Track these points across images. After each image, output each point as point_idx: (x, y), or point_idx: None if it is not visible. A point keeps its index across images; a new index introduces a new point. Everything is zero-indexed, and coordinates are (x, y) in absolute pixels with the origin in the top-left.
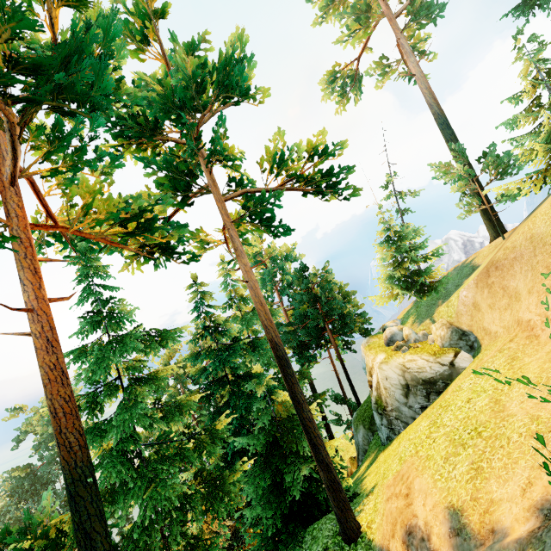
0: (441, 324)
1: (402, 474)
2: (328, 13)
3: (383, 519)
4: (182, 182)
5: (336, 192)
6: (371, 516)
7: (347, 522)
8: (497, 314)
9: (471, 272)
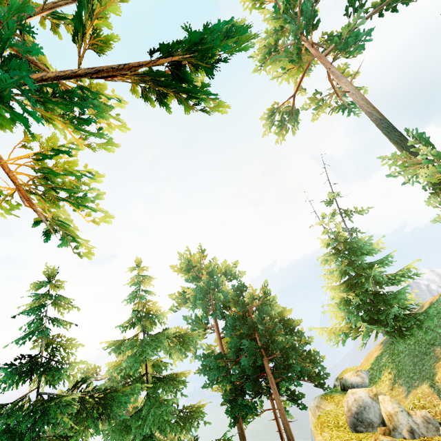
0: None
1: None
2: (266, 63)
3: None
4: None
5: (207, 67)
6: None
7: None
8: None
9: None
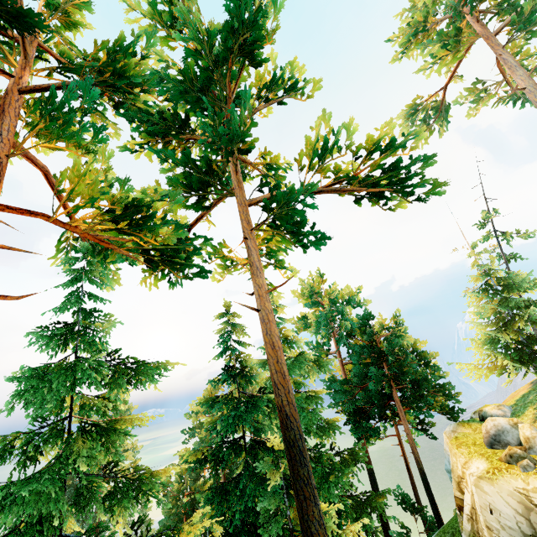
0: None
1: None
2: (409, 48)
3: None
4: (193, 175)
5: (404, 193)
6: None
7: None
8: None
9: None
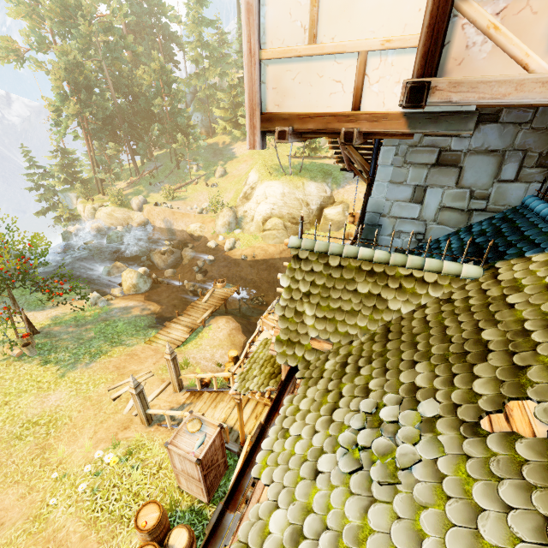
0: None
1: None
2: None
3: None
4: None
5: None
6: None
7: None
8: None
9: None
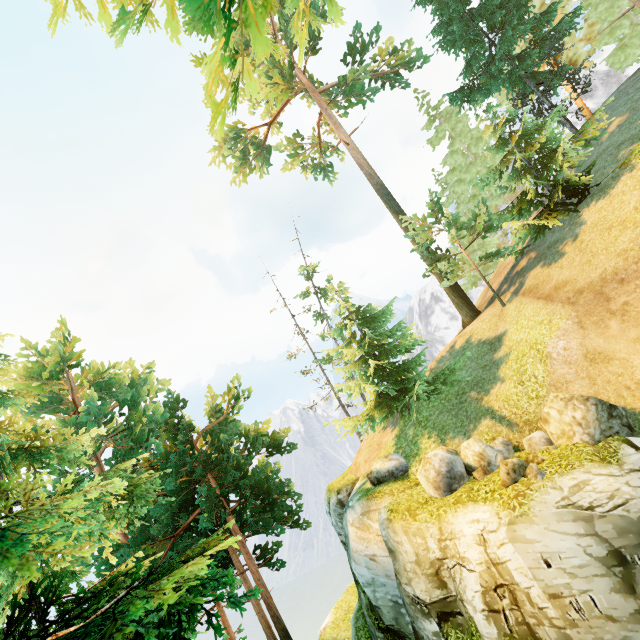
0: (561, 400)
1: None
2: None
3: None
4: None
5: None
6: None
7: None
8: None
9: (491, 346)
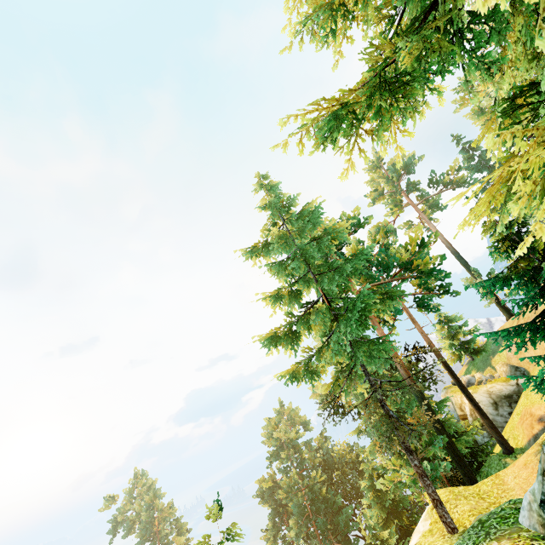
0: (501, 364)
1: (523, 414)
2: (376, 201)
3: (524, 431)
4: None
5: (447, 294)
6: (515, 443)
7: (506, 443)
8: (532, 351)
9: None
